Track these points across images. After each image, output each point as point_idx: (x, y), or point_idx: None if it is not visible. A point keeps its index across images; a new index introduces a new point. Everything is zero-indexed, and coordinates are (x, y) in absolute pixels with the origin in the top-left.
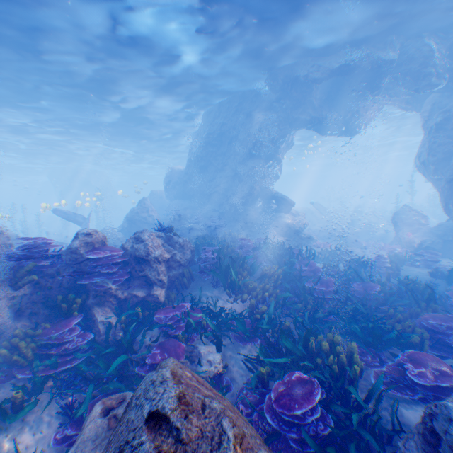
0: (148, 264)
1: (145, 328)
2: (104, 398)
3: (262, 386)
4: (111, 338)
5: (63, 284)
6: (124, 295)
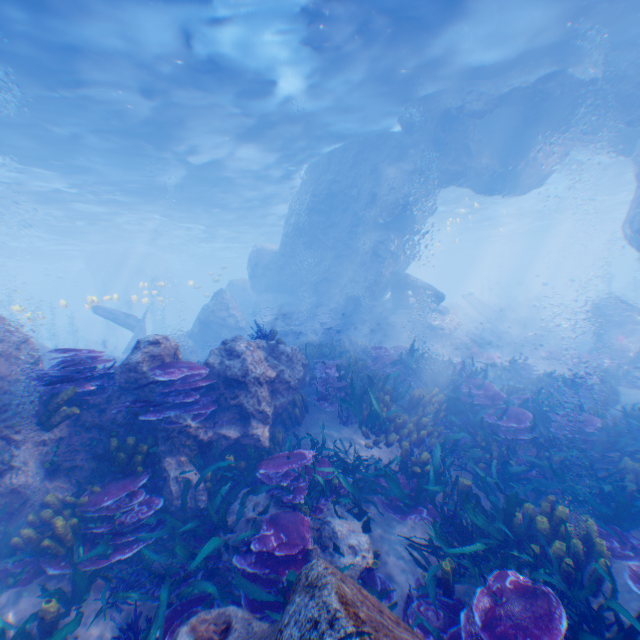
0: (244, 388)
1: (244, 491)
2: (193, 620)
3: (445, 593)
4: (191, 507)
5: (117, 421)
6: (208, 437)
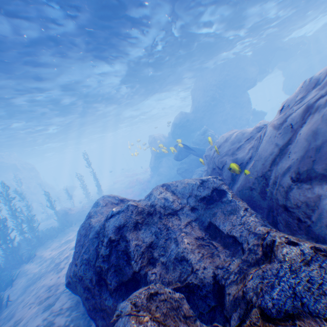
0: None
1: None
2: None
3: None
4: None
5: None
6: None
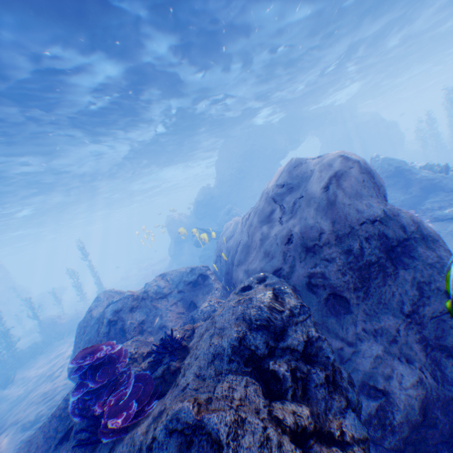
0: None
1: None
2: None
3: None
4: None
5: None
6: None
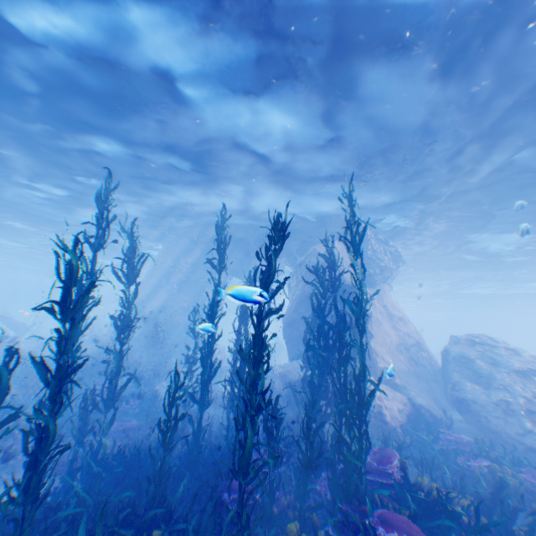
0: None
1: None
2: None
3: None
4: None
5: None
6: None
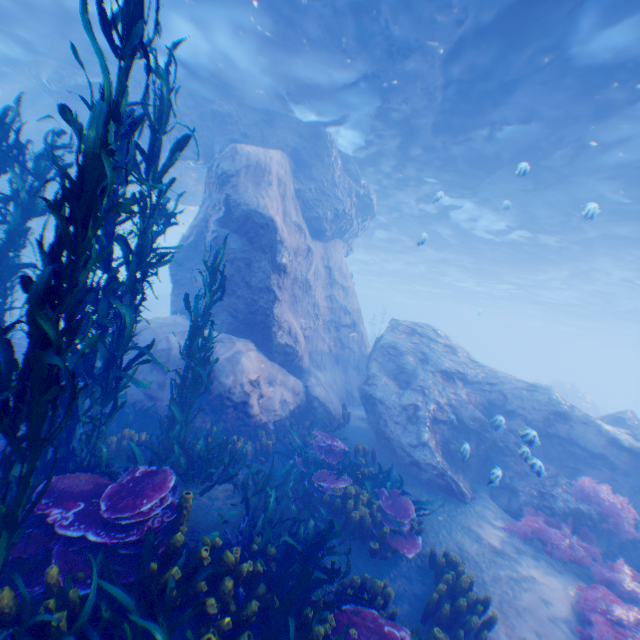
0: None
1: None
2: None
3: None
4: None
5: None
6: None
